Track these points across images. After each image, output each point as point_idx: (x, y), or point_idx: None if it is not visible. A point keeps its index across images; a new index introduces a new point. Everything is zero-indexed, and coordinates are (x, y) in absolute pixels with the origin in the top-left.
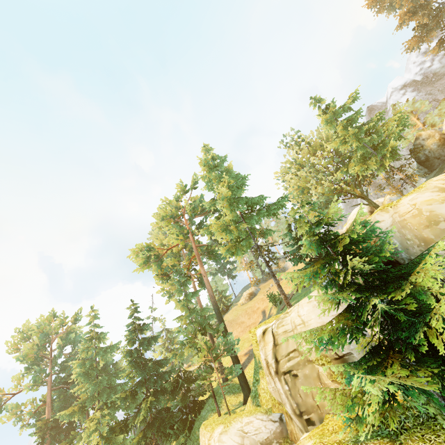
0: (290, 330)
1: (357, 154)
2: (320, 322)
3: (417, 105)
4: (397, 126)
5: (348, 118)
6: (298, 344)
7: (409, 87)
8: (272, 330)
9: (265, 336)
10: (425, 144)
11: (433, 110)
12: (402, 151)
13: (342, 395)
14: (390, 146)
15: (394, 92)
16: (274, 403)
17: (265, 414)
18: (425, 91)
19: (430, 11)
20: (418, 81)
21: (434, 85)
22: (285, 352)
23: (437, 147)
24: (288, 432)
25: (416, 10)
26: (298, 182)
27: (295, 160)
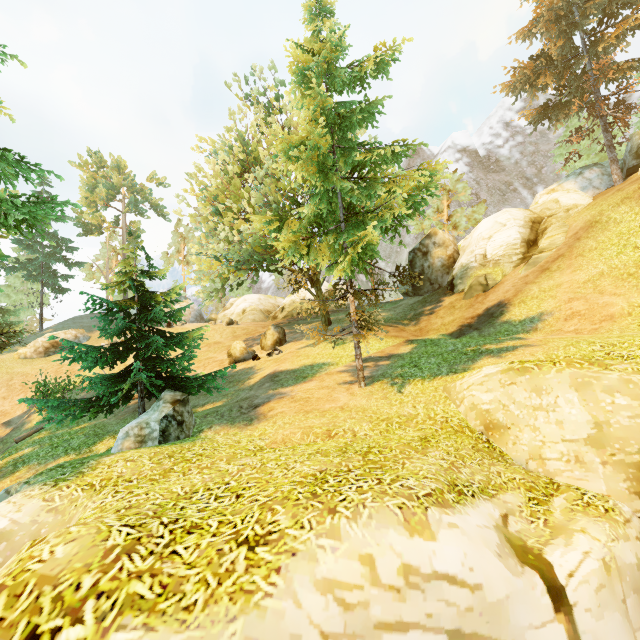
0: None
1: (310, 205)
2: None
3: (460, 186)
4: (408, 197)
5: (348, 106)
6: None
7: (467, 157)
8: None
9: None
10: (432, 253)
11: (468, 206)
12: (409, 236)
13: None
14: (367, 237)
15: (451, 150)
16: None
17: None
18: (477, 175)
19: (568, 44)
20: (479, 155)
21: (488, 176)
22: None
23: (441, 265)
24: None
25: (561, 18)
26: (223, 188)
27: (244, 139)
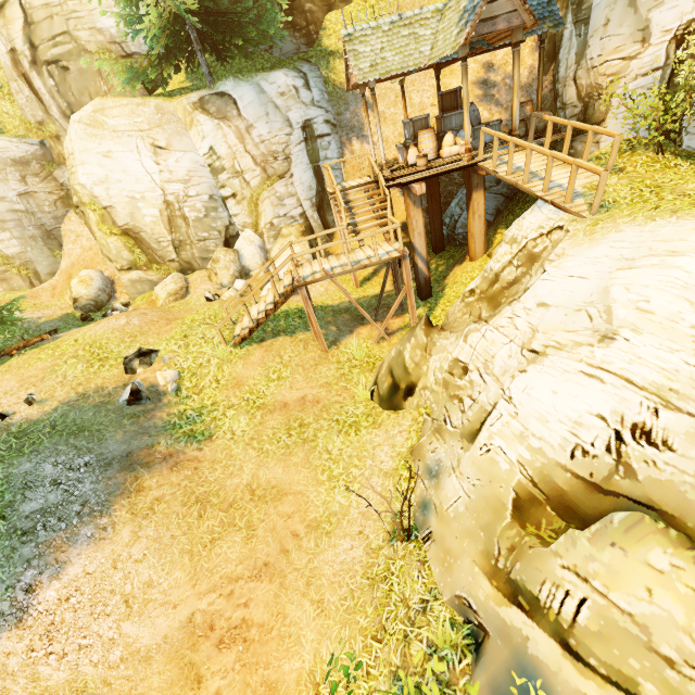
0: (57, 4)
1: None
2: (105, 4)
3: None
4: None
5: None
6: (71, 26)
7: None
8: (20, 1)
9: (5, 11)
10: None
11: None
12: None
13: (125, 62)
14: None
15: None
16: (31, 128)
17: (15, 138)
18: None
19: None
20: None
21: None
22: (48, 35)
23: None
24: (54, 158)
25: None
26: None
27: None
